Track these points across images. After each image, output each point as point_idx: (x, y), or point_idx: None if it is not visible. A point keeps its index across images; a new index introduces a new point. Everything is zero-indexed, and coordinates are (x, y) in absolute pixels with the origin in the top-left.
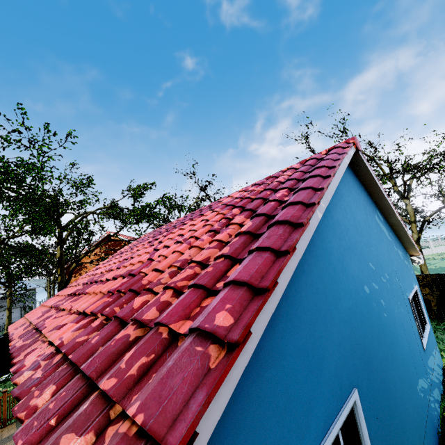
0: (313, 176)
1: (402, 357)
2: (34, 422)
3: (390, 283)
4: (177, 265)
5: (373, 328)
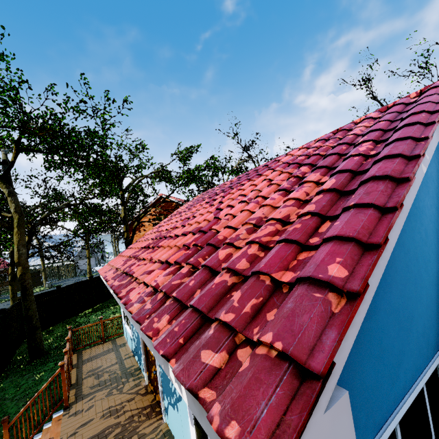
0: (409, 125)
1: None
2: (167, 339)
3: None
4: (253, 223)
5: None
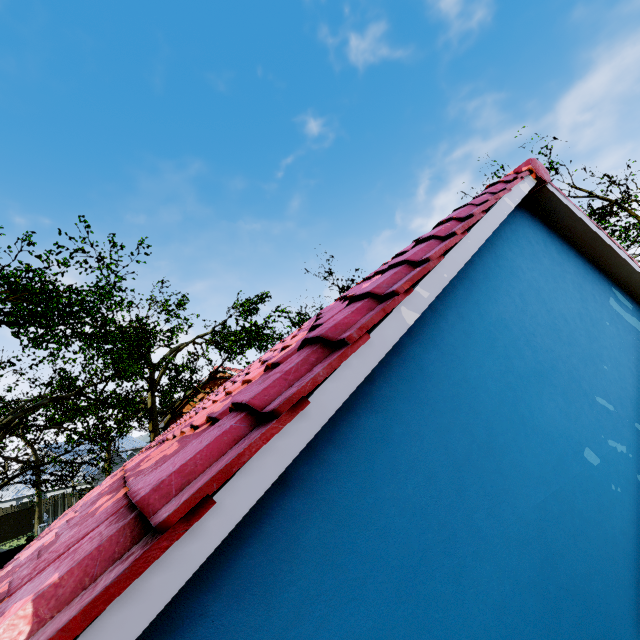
0: (423, 241)
1: None
2: None
3: None
4: (185, 432)
5: (617, 547)
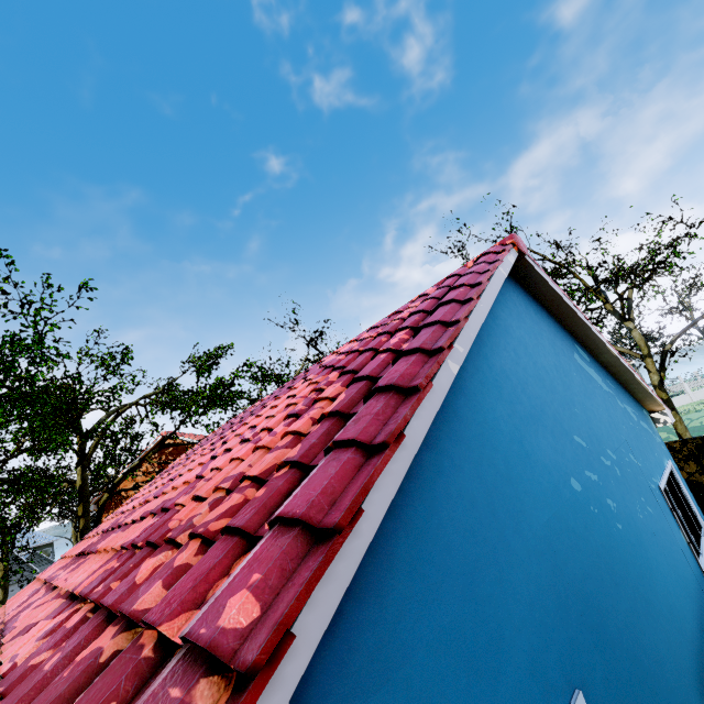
0: (445, 304)
1: (667, 601)
2: None
3: (620, 465)
4: (225, 487)
5: (599, 556)
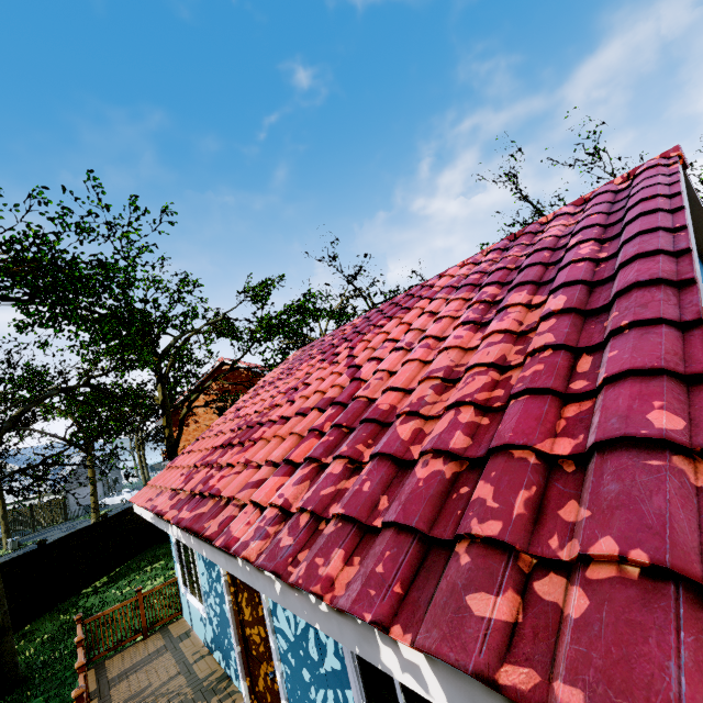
0: (646, 213)
1: None
2: (368, 591)
3: None
4: (440, 376)
5: None
